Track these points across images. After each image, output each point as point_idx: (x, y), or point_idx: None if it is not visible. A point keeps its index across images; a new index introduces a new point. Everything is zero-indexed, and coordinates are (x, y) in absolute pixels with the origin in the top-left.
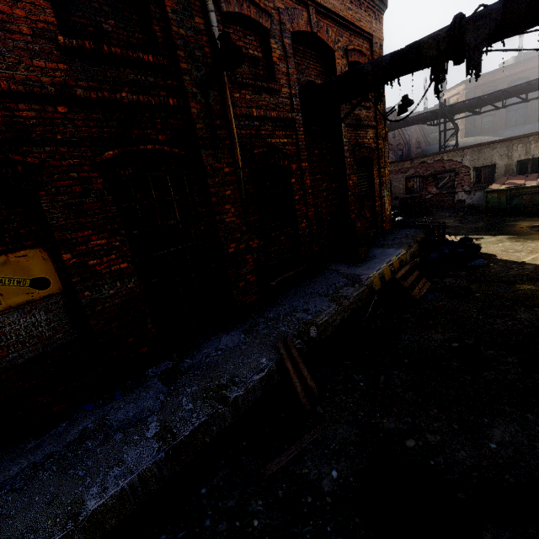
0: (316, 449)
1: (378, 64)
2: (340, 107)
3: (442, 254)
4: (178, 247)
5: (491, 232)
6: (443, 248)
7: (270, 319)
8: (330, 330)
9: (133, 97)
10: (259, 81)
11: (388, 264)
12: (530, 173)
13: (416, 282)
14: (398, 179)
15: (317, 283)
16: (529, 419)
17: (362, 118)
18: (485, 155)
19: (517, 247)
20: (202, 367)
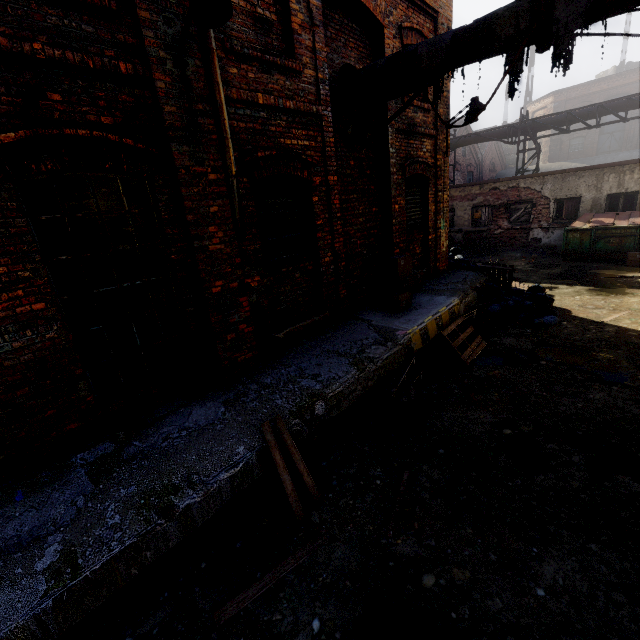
0: (299, 581)
1: (436, 44)
2: (388, 105)
3: (505, 306)
4: (134, 282)
5: (568, 280)
6: (507, 299)
7: (266, 386)
8: (345, 405)
9: (54, 52)
10: (270, 54)
11: (435, 317)
12: (621, 211)
13: (470, 340)
14: (464, 208)
15: (339, 337)
16: (593, 553)
17: (417, 123)
18: (570, 184)
19: (598, 302)
20: (154, 455)
